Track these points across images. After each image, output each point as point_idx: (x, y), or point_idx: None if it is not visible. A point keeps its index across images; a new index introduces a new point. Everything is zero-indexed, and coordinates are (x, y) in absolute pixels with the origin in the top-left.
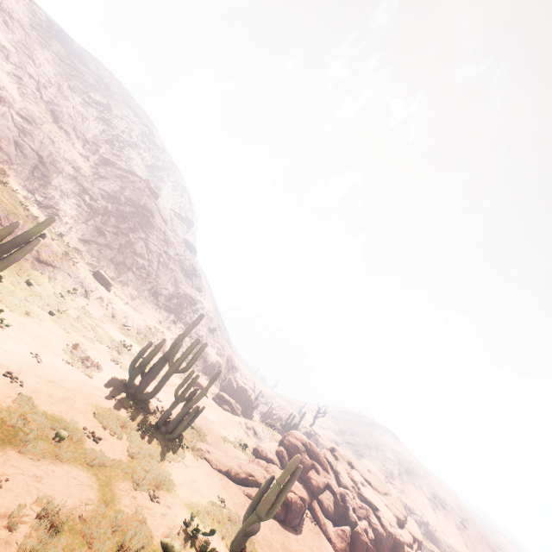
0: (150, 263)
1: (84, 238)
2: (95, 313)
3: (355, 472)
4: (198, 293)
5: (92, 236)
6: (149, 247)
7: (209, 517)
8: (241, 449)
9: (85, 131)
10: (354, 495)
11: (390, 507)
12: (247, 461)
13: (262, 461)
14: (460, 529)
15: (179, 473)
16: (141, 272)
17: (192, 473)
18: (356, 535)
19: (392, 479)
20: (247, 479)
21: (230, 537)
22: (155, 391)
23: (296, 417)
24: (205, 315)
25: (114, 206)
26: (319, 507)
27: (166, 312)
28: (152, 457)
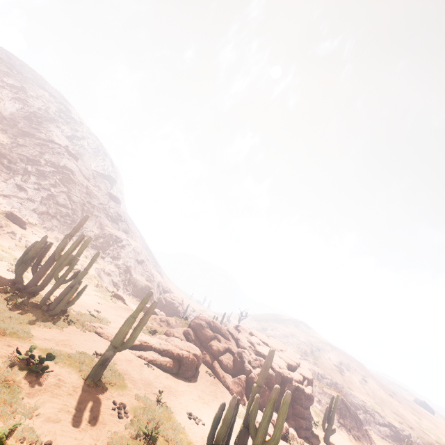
0: (74, 211)
1: (4, 193)
2: (4, 243)
3: (254, 337)
4: (125, 234)
5: (12, 192)
6: (72, 199)
7: (70, 359)
8: (150, 335)
9: (2, 110)
10: (250, 352)
11: (283, 358)
12: (149, 337)
13: (164, 336)
14: (362, 383)
15: (48, 333)
16: (66, 219)
17: (69, 337)
18: (250, 379)
19: (306, 356)
20: (140, 345)
21: (89, 371)
22: (44, 283)
23: (223, 322)
24: (132, 250)
25: (34, 167)
26: (219, 366)
27: (94, 250)
28: (11, 319)
